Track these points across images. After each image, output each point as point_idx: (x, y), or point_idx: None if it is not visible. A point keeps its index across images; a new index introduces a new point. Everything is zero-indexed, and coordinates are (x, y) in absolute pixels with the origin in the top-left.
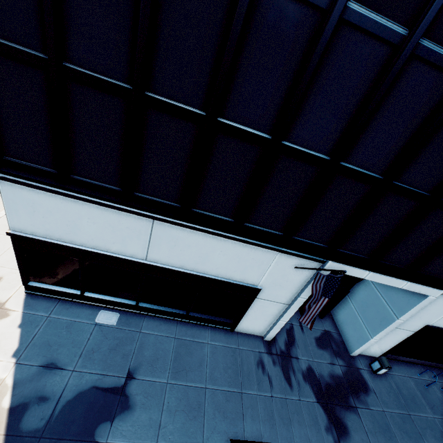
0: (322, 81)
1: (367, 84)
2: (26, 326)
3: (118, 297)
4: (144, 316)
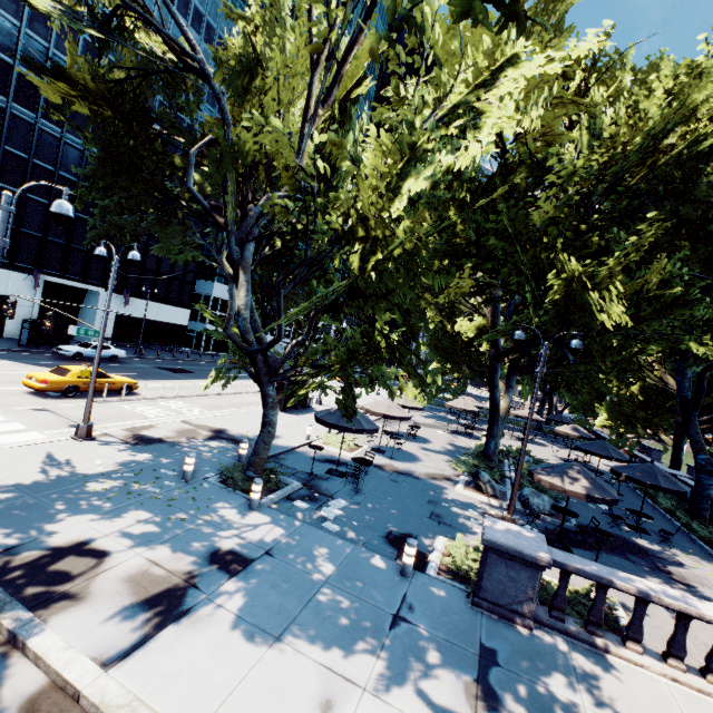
0: None
1: (17, 204)
2: None
3: None
4: None
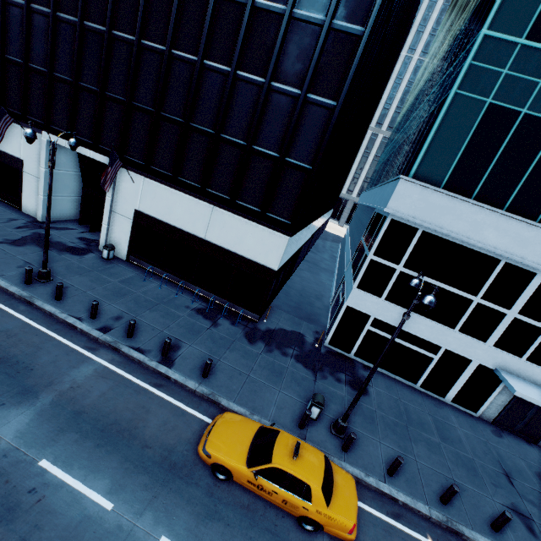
0: (9, 26)
1: (23, 25)
2: None
3: None
4: None
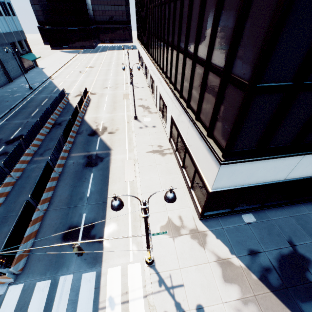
0: None
1: None
2: (219, 237)
3: (249, 205)
4: (264, 210)
